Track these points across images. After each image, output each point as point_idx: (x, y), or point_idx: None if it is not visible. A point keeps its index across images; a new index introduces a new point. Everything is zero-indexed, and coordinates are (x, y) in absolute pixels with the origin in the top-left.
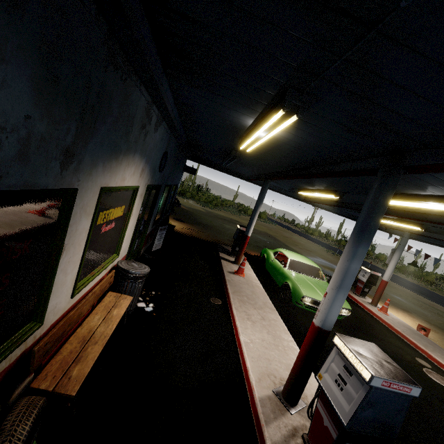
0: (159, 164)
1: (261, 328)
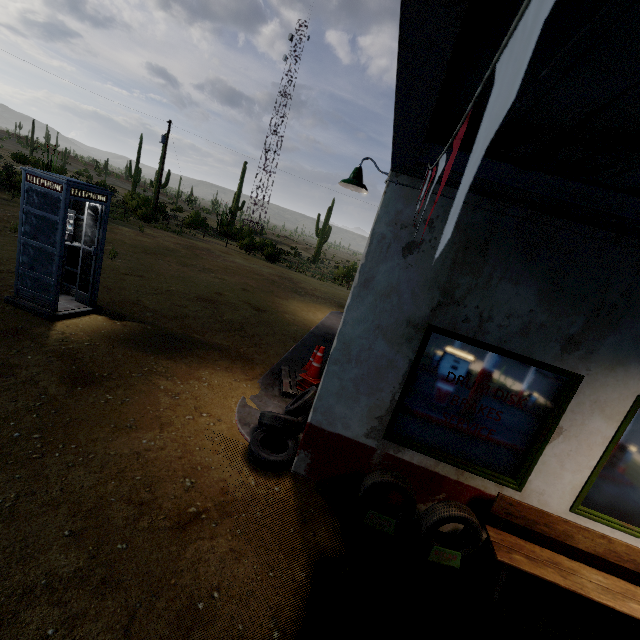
0: None
1: None
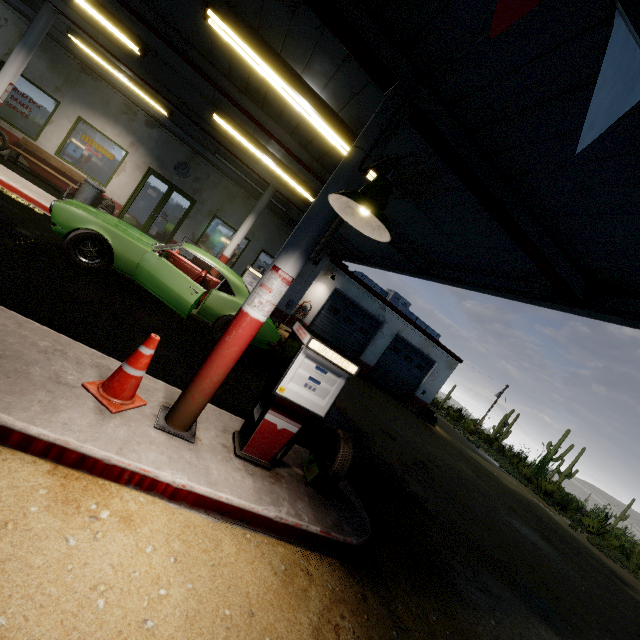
0: (173, 165)
1: (46, 197)
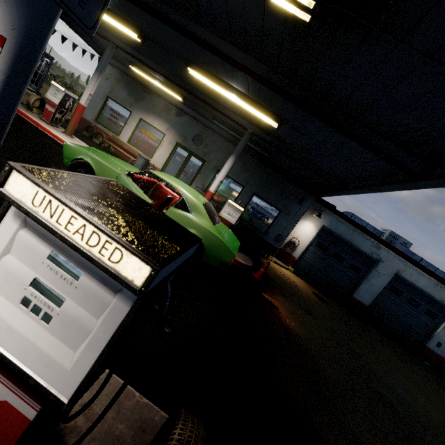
0: (192, 138)
1: None
